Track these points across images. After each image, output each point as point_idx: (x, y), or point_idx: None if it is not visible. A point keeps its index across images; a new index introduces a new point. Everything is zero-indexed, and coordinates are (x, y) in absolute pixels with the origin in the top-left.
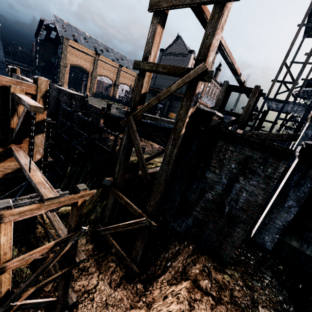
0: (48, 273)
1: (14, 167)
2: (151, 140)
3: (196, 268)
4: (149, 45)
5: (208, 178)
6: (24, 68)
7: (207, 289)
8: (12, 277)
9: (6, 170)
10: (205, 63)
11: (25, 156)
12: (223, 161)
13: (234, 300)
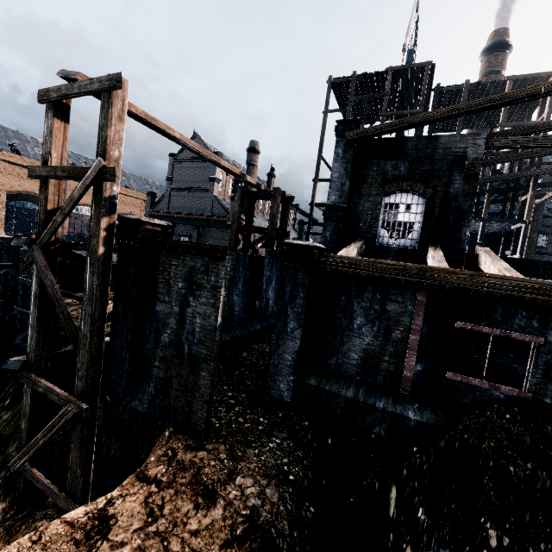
0: None
1: None
2: None
3: (154, 455)
4: (48, 144)
5: (159, 312)
6: None
7: (158, 476)
8: None
9: None
10: (107, 159)
11: None
12: (169, 282)
13: (197, 478)
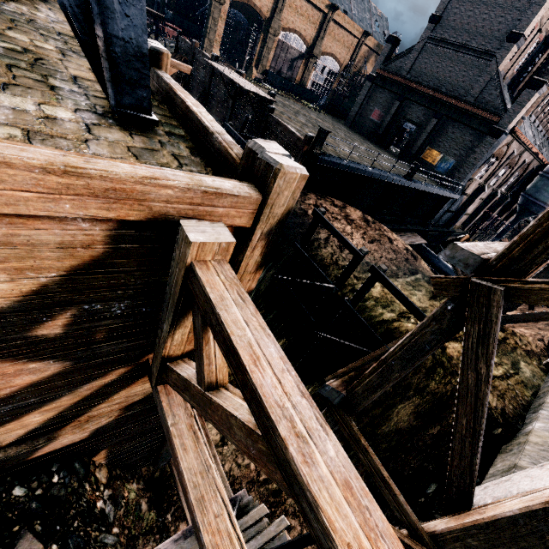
0: (181, 510)
1: (150, 389)
2: (378, 213)
3: None
4: None
5: None
6: (153, 11)
7: None
8: (125, 534)
9: (130, 399)
10: None
11: (190, 426)
12: None
13: None
